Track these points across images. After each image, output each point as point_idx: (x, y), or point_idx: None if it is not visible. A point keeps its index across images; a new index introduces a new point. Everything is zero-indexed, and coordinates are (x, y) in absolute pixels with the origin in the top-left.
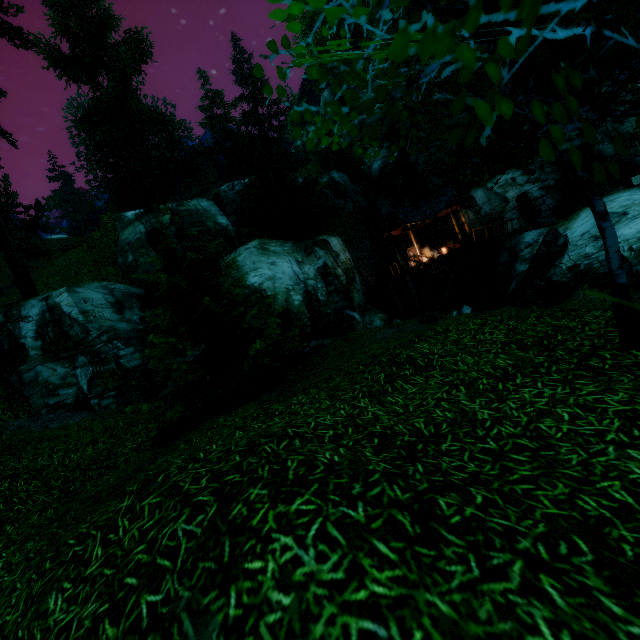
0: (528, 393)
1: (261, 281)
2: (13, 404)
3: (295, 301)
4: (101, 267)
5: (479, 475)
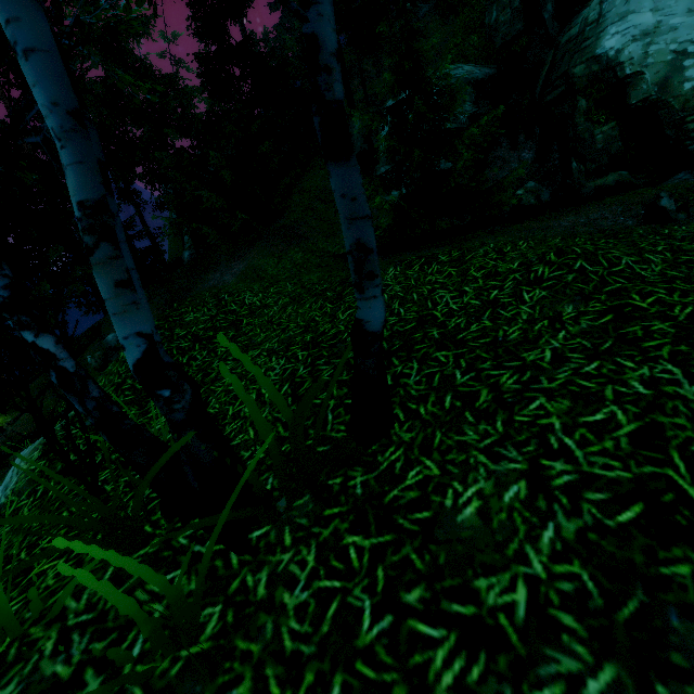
0: (275, 364)
1: (621, 45)
2: (371, 196)
3: (686, 82)
4: (466, 37)
5: (187, 366)
